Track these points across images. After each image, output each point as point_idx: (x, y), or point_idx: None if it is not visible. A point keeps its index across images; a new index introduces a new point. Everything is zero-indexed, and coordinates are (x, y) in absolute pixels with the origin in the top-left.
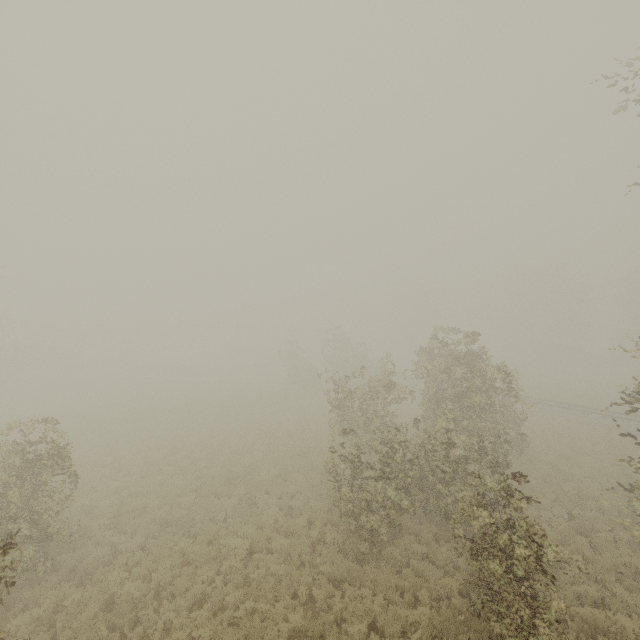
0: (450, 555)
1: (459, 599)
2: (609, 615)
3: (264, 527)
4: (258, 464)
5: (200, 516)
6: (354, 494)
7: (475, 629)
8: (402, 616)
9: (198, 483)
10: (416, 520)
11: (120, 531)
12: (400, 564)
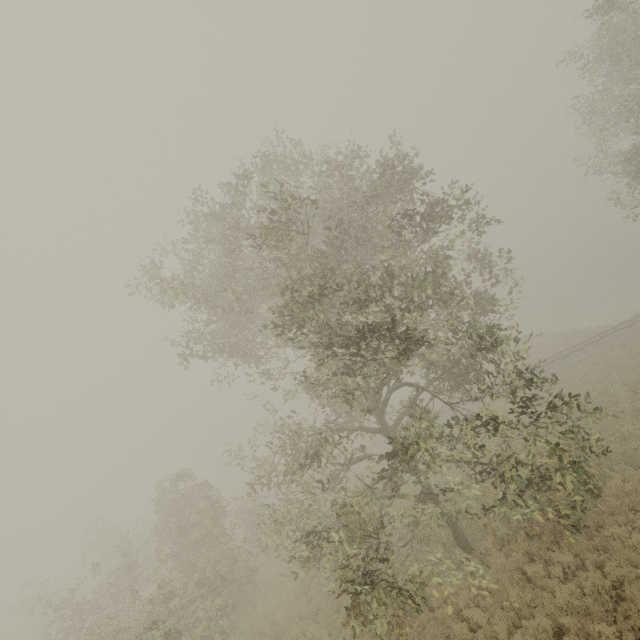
0: None
1: None
2: None
3: None
4: None
5: None
6: None
7: None
8: None
9: None
10: None
11: None
12: None
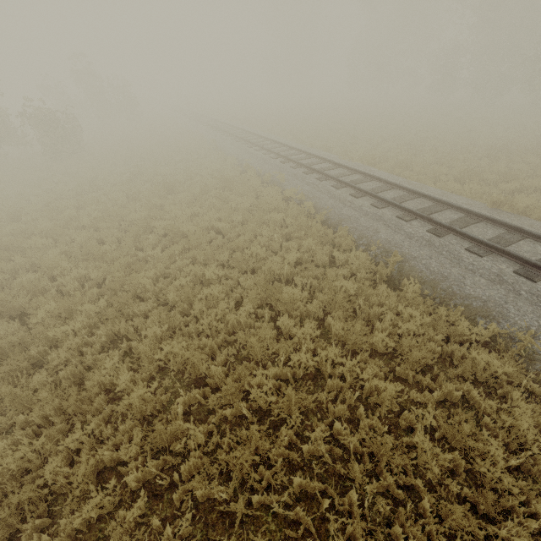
0: None
1: None
2: None
3: None
4: None
5: None
6: None
7: None
8: None
9: None
10: None
11: None
12: None
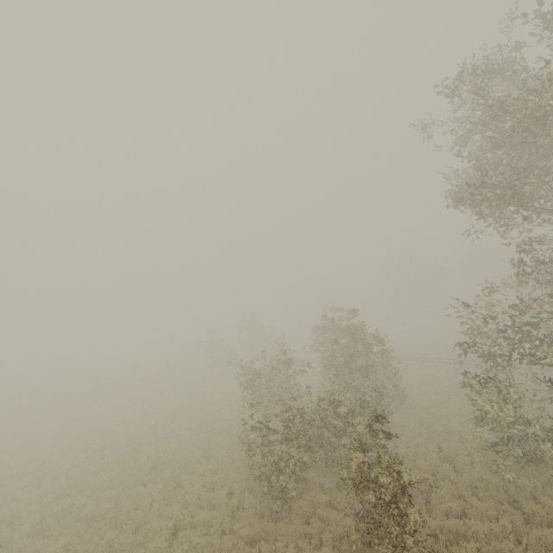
0: (348, 498)
1: (355, 534)
2: (466, 522)
3: (188, 505)
4: (183, 448)
5: (126, 506)
6: (265, 459)
7: None
8: None
9: (125, 475)
10: (322, 474)
11: (44, 537)
12: (309, 515)
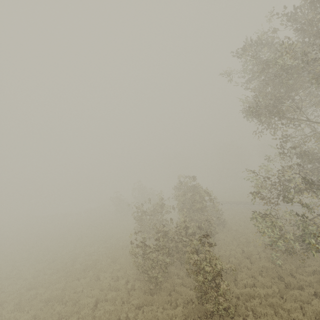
0: (192, 280)
1: (195, 299)
2: (255, 289)
3: (104, 289)
4: (100, 258)
5: (68, 292)
6: (146, 261)
7: (202, 311)
8: (170, 314)
9: (67, 275)
10: (178, 268)
11: (21, 311)
12: (171, 291)
